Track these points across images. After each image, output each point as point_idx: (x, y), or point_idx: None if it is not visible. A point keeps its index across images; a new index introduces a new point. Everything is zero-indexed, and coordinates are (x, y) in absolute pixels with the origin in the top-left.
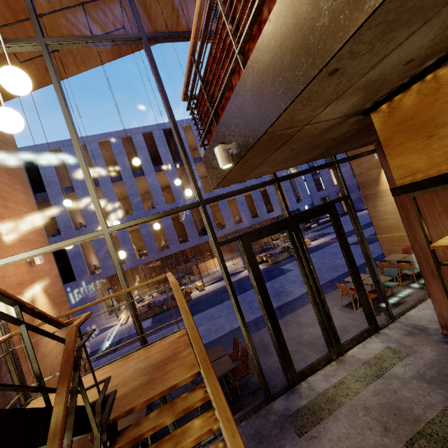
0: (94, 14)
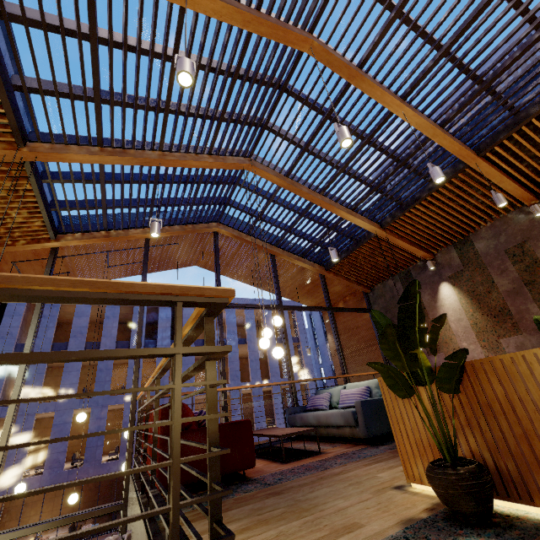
0: (116, 255)
